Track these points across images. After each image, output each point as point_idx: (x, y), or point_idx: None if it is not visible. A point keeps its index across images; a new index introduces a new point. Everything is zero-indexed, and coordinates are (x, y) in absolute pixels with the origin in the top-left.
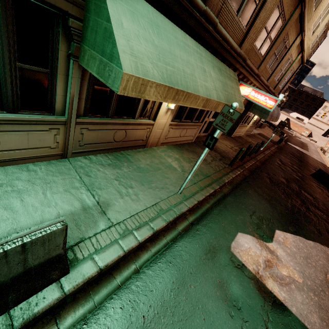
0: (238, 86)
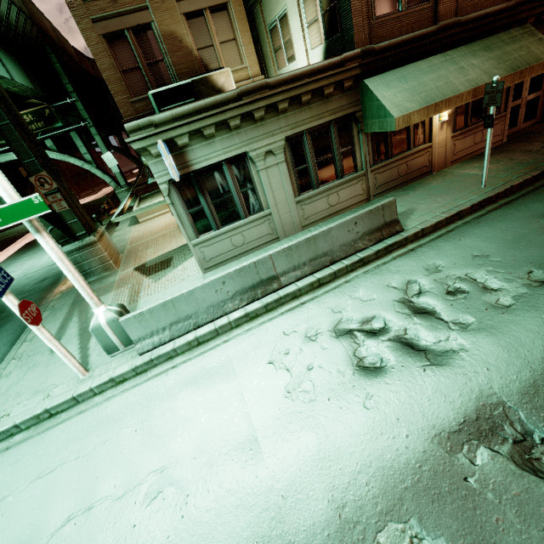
0: (538, 35)
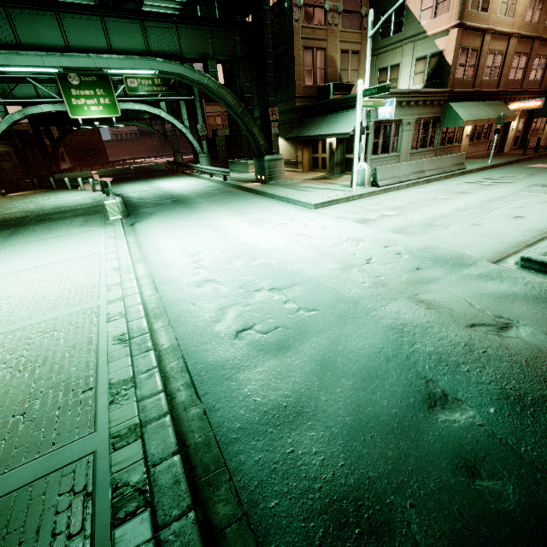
0: (506, 106)
